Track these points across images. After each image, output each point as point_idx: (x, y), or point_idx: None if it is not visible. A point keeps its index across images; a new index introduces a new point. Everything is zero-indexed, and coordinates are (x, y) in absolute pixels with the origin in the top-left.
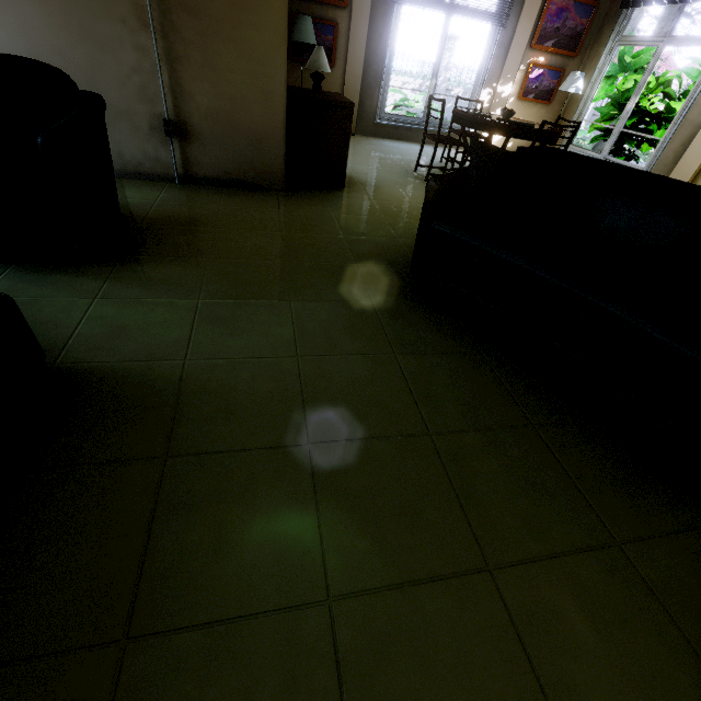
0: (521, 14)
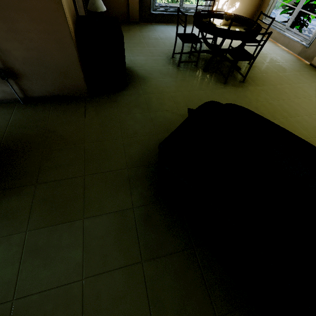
0: None
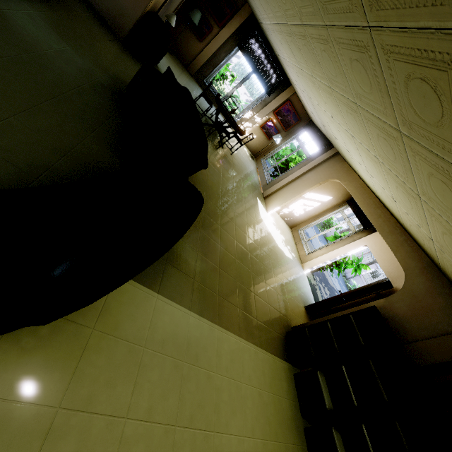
0: (276, 98)
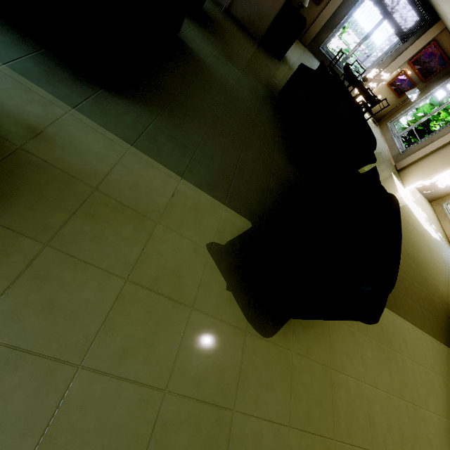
0: (415, 43)
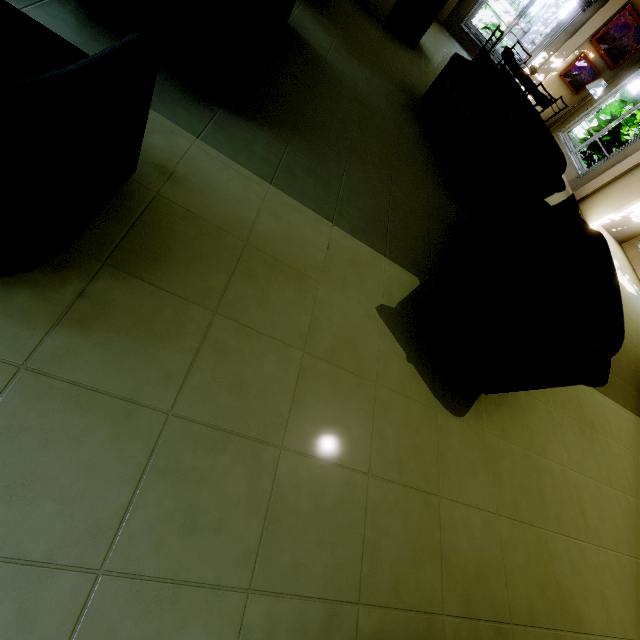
0: (601, 10)
